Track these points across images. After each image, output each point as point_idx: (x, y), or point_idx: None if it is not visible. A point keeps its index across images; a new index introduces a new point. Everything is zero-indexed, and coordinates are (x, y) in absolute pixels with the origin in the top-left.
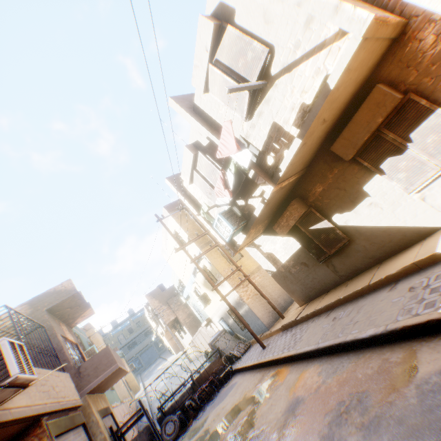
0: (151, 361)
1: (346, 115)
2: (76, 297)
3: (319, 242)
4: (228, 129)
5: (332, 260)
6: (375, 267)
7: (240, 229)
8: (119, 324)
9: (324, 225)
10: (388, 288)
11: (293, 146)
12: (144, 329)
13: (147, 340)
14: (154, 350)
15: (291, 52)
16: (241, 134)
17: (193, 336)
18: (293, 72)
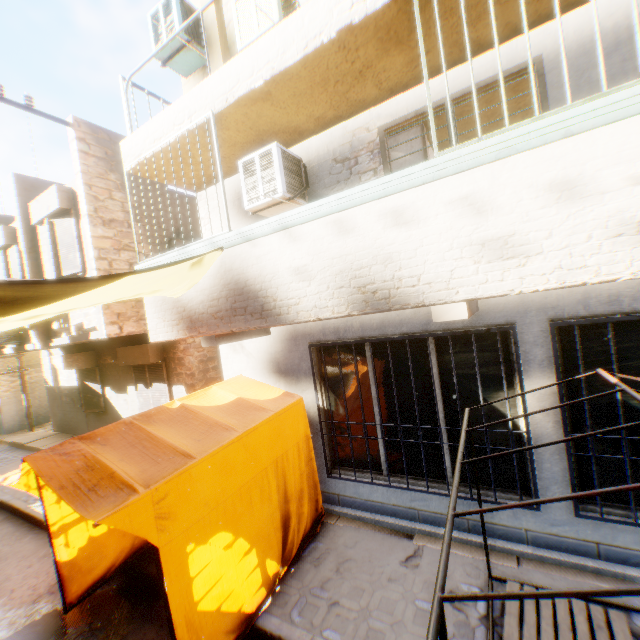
0: None
1: (144, 336)
2: None
3: (85, 398)
4: None
5: (92, 415)
6: None
7: (13, 343)
8: None
9: (97, 388)
10: None
11: (66, 339)
12: None
13: None
14: None
15: None
16: None
17: None
18: None
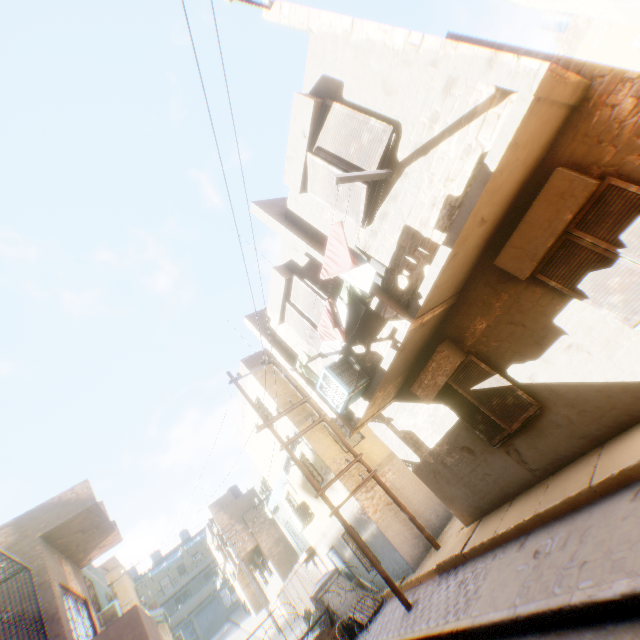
0: (213, 626)
1: (513, 214)
2: (94, 511)
3: (489, 412)
4: (337, 236)
5: (514, 441)
6: (592, 453)
7: (360, 392)
8: (164, 556)
9: (494, 383)
10: (630, 493)
11: (439, 258)
12: (204, 566)
13: (208, 586)
14: (218, 605)
15: (425, 128)
16: (356, 245)
17: (284, 579)
18: (430, 153)
